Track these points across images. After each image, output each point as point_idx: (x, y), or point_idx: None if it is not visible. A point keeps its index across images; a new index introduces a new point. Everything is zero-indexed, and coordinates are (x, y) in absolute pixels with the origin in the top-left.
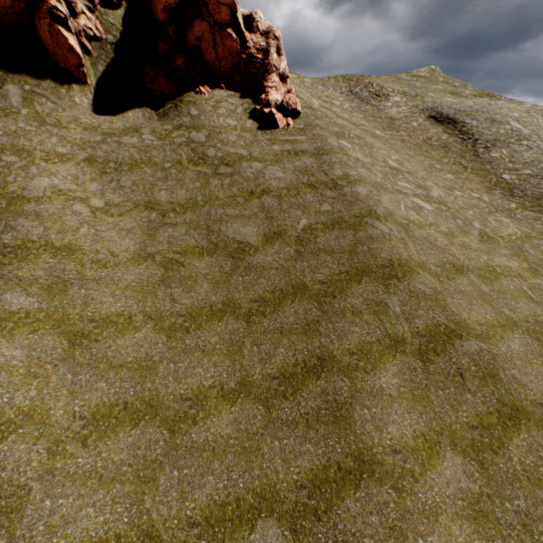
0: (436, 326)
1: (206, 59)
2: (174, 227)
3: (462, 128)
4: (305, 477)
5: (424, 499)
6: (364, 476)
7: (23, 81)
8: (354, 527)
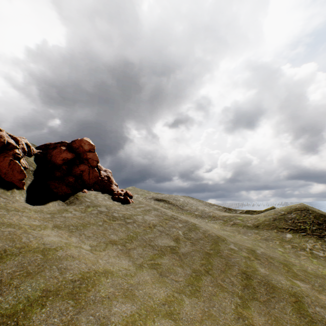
0: (247, 249)
1: (84, 178)
2: (135, 249)
3: (169, 202)
4: (295, 314)
5: (311, 294)
6: (299, 299)
7: None
8: (320, 315)
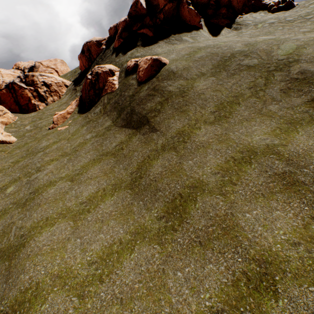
0: None
1: (233, 6)
2: None
3: None
4: None
5: None
6: None
7: (185, 35)
8: None
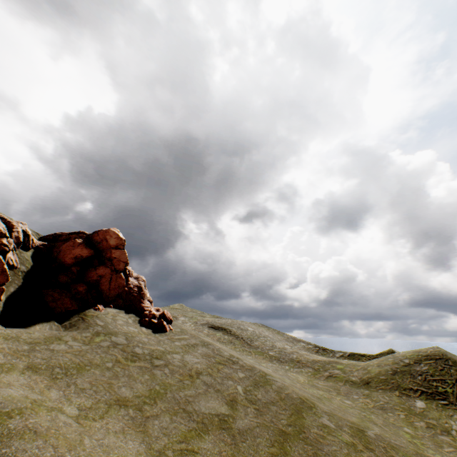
0: (352, 428)
1: (102, 288)
2: (158, 418)
3: (231, 331)
4: None
5: None
6: None
7: None
8: None
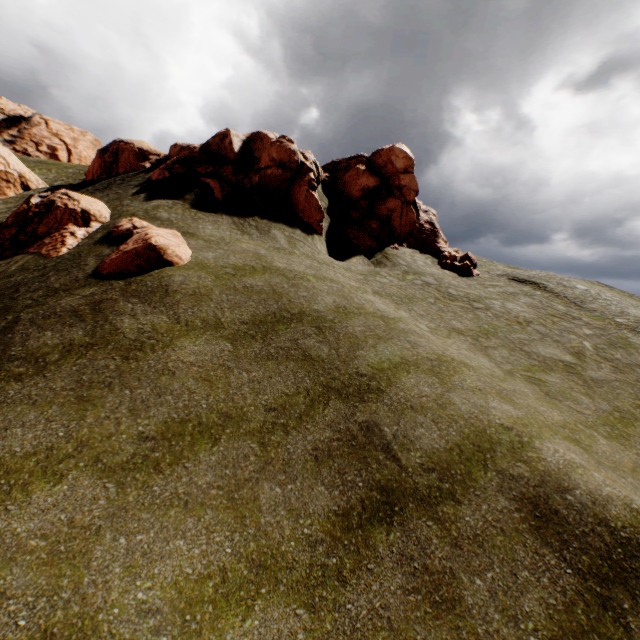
0: None
1: (392, 225)
2: (495, 350)
3: (545, 287)
4: None
5: None
6: None
7: (281, 228)
8: None
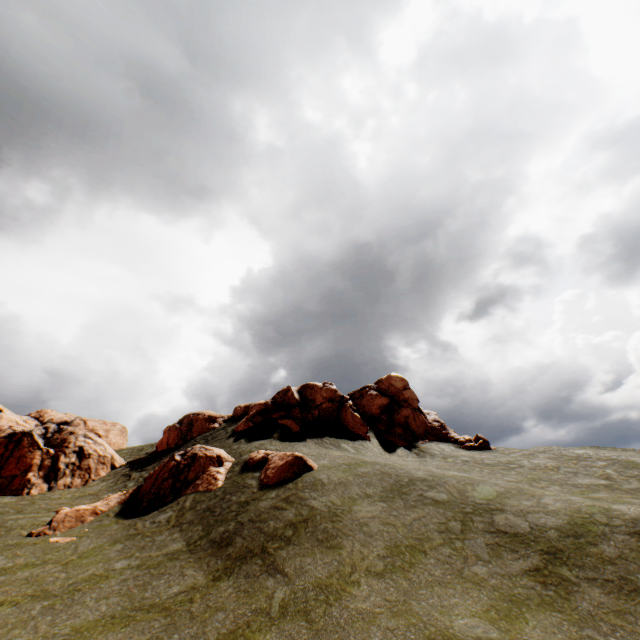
0: None
1: (411, 427)
2: (549, 487)
3: None
4: None
5: None
6: None
7: (345, 441)
8: None
